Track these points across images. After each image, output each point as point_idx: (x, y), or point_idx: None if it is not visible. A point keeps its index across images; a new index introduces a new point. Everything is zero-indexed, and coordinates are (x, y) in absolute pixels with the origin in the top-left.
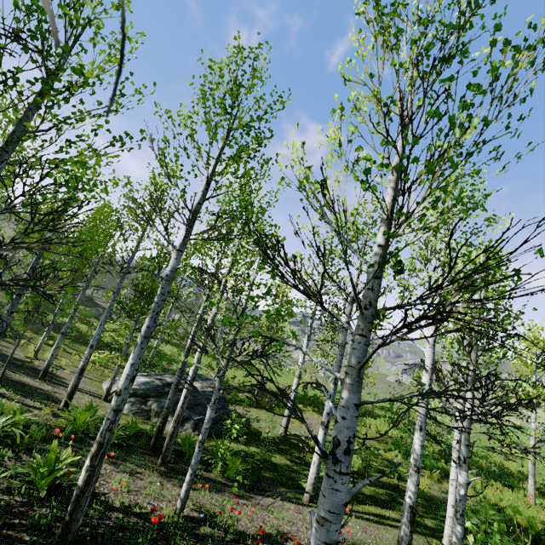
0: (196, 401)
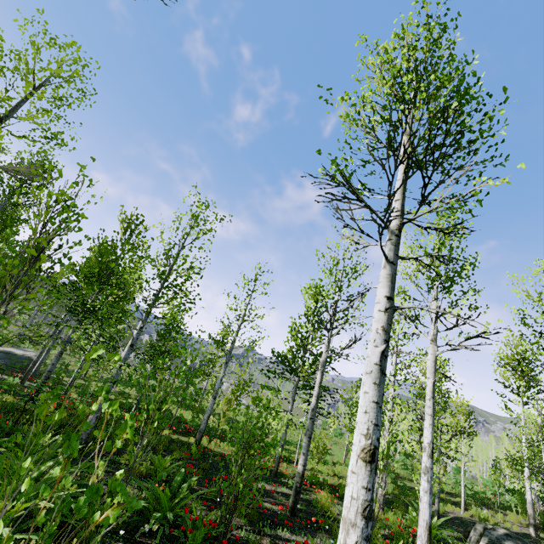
0: (10, 357)
